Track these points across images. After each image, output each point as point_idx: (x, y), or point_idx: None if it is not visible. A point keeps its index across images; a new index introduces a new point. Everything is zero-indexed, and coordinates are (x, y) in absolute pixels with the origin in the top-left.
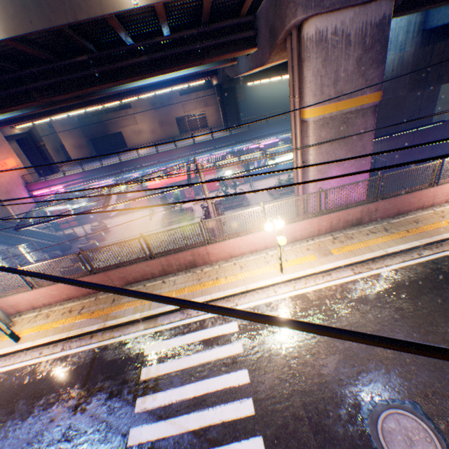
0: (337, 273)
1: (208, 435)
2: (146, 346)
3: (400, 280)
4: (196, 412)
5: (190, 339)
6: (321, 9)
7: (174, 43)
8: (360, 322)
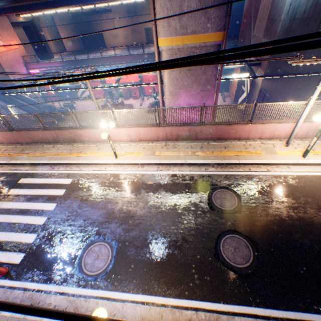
0: (148, 167)
1: (17, 226)
2: (22, 179)
3: (178, 182)
4: (20, 215)
5: (44, 181)
6: None
7: None
8: (132, 198)
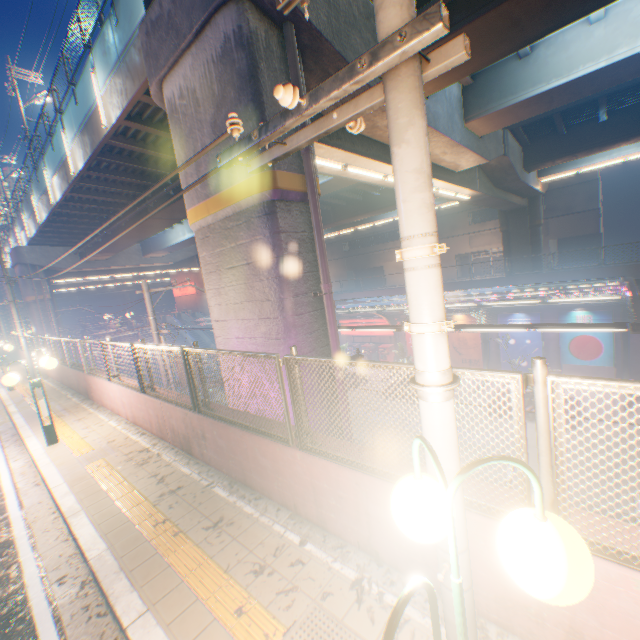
0: (38, 490)
1: None
2: None
3: None
4: None
5: None
6: (161, 71)
7: None
8: None
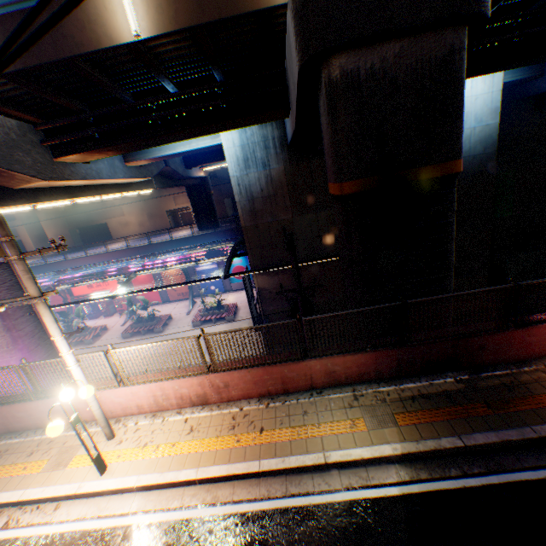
0: None
1: None
2: None
3: None
4: None
5: None
6: None
7: None
8: None
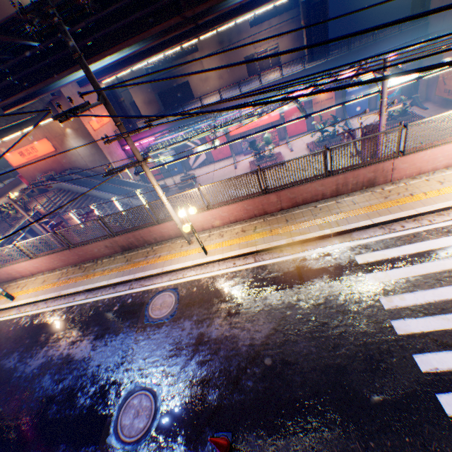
0: None
1: None
2: (354, 257)
3: None
4: None
5: (410, 250)
6: None
7: None
8: None
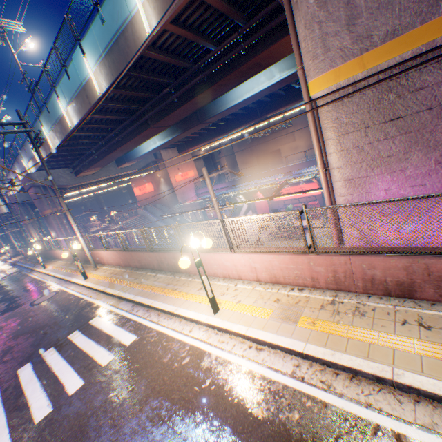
0: (270, 354)
1: (19, 406)
2: (96, 317)
3: None
4: (40, 383)
5: (109, 328)
6: None
7: (223, 55)
8: None
